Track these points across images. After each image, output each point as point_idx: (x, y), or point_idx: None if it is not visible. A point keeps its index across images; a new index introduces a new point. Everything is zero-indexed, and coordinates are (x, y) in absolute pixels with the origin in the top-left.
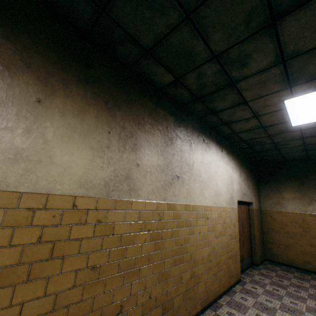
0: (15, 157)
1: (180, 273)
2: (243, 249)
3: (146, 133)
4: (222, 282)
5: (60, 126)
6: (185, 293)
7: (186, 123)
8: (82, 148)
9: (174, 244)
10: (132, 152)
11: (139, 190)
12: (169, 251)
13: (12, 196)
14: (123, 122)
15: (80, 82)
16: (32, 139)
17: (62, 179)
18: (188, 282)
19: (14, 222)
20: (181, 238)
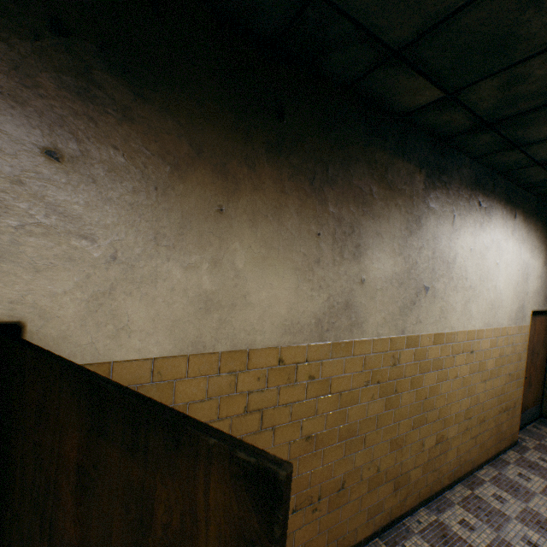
0: (205, 306)
1: (421, 438)
2: (526, 393)
3: (375, 218)
4: (485, 447)
5: (251, 243)
6: (427, 463)
7: (448, 176)
8: (282, 272)
9: (414, 398)
10: (352, 261)
11: (364, 323)
12: (406, 408)
13: (211, 359)
14: (338, 209)
15: (271, 154)
16: (220, 275)
17: (262, 326)
18: (432, 449)
19: (218, 391)
20: (425, 389)
